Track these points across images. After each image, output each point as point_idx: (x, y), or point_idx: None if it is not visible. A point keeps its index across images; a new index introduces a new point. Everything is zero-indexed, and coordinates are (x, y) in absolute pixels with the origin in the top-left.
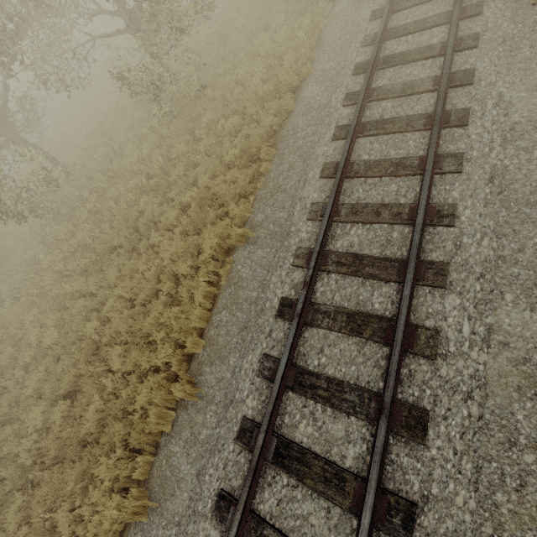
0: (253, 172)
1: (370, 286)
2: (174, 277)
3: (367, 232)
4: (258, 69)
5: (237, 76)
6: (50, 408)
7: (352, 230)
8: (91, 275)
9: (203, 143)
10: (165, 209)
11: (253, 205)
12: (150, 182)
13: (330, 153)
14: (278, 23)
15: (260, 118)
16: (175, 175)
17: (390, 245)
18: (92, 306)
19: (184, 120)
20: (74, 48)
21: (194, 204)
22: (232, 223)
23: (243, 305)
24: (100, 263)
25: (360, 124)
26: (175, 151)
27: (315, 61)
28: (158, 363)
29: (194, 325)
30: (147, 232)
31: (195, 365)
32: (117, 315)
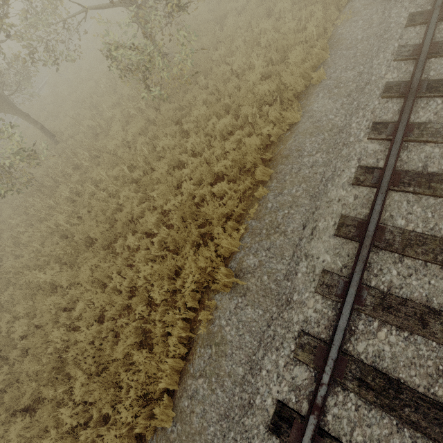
0: (244, 187)
1: (410, 439)
2: (147, 293)
3: (405, 345)
4: (258, 62)
5: (233, 66)
6: (10, 417)
7: (382, 332)
8: (65, 266)
9: (191, 139)
10: (145, 212)
11: (243, 237)
12: (132, 174)
13: (349, 202)
14: (283, 10)
15: (257, 125)
16: (159, 174)
17: (442, 380)
18: (62, 306)
19: (172, 106)
20: (64, 19)
21: (176, 215)
22: (218, 258)
23: (225, 382)
24: (75, 254)
25: (394, 172)
26: (161, 144)
27: (327, 65)
28: (121, 420)
29: (165, 386)
30: (124, 232)
31: (163, 440)
32: (85, 328)
